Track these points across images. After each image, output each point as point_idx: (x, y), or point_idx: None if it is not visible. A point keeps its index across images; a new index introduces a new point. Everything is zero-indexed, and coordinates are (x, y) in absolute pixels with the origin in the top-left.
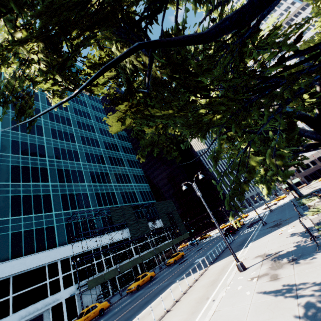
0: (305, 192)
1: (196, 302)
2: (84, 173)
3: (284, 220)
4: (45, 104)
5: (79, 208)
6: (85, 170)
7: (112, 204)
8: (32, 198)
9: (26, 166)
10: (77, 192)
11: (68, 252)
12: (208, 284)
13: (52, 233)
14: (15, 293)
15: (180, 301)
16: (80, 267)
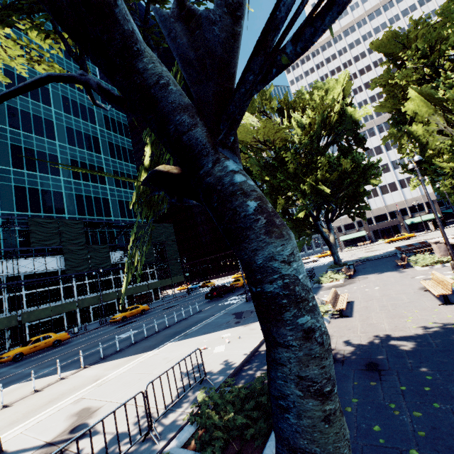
0: (356, 255)
1: None
2: None
3: None
4: None
5: None
6: (0, 140)
7: (51, 212)
8: None
9: None
10: None
11: None
12: None
13: None
14: None
15: None
16: None
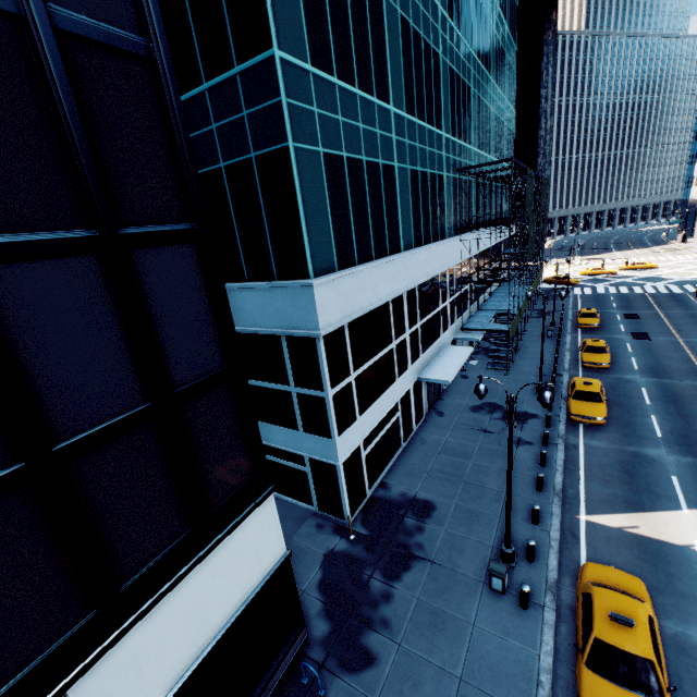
0: None
1: None
2: None
3: None
4: None
5: (463, 138)
6: None
7: (487, 151)
8: (422, 56)
9: None
10: (463, 79)
11: (457, 255)
12: None
13: (442, 199)
14: (420, 321)
15: None
16: (459, 291)
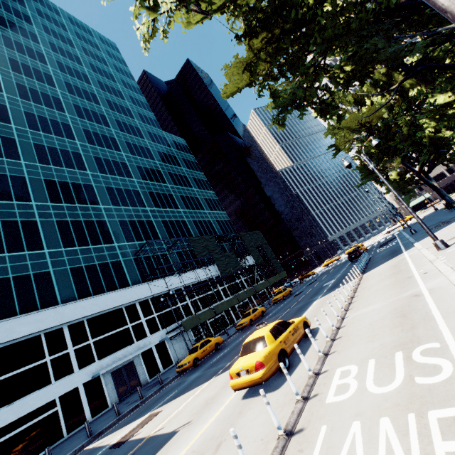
0: None
1: (392, 285)
2: (142, 194)
3: (450, 219)
4: (65, 92)
5: (146, 239)
6: (142, 190)
7: (186, 236)
8: (84, 225)
9: (64, 182)
10: (139, 219)
11: (146, 292)
12: (389, 276)
13: (121, 270)
14: (95, 338)
15: (358, 295)
16: (164, 310)
